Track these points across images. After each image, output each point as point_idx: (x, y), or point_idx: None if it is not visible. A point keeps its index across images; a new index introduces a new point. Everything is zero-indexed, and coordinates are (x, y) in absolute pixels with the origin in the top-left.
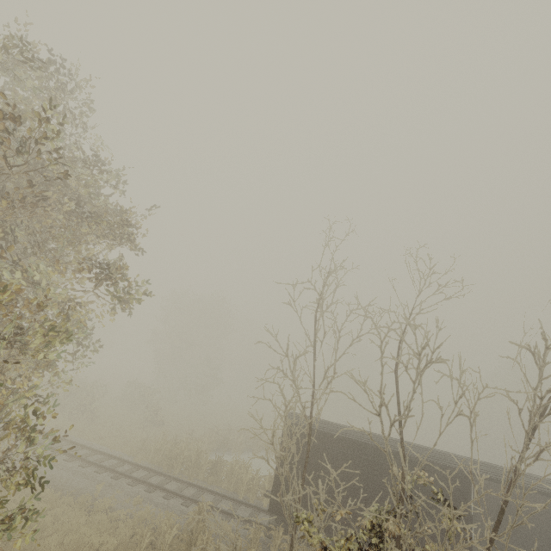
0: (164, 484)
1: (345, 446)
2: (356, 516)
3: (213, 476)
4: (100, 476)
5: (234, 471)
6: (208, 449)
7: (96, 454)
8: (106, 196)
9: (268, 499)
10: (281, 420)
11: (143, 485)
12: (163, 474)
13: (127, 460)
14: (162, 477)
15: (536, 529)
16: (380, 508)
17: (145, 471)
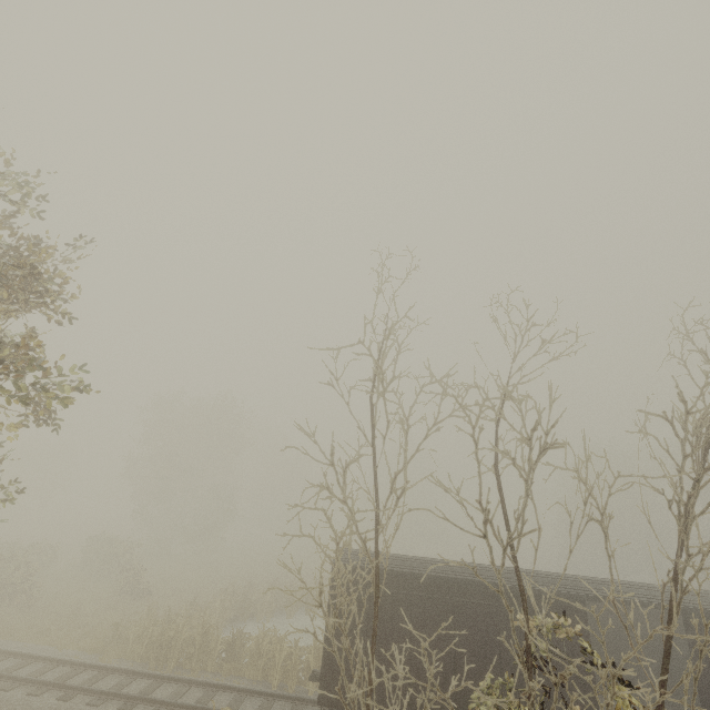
0: (152, 691)
1: (420, 586)
2: (444, 685)
3: (231, 662)
4: (37, 700)
5: (262, 648)
6: (221, 621)
7: (33, 662)
8: (12, 228)
9: (315, 682)
10: (335, 567)
11: (115, 701)
12: (149, 675)
13: (88, 662)
14: (147, 680)
15: (661, 653)
16: (475, 667)
17: (118, 675)
